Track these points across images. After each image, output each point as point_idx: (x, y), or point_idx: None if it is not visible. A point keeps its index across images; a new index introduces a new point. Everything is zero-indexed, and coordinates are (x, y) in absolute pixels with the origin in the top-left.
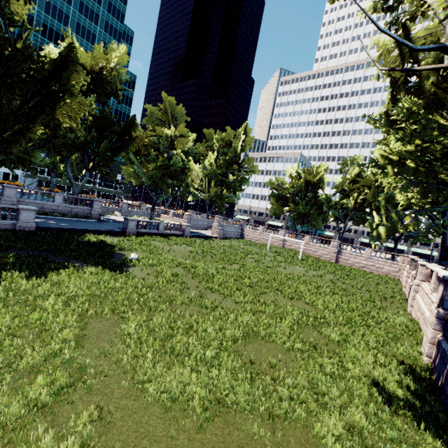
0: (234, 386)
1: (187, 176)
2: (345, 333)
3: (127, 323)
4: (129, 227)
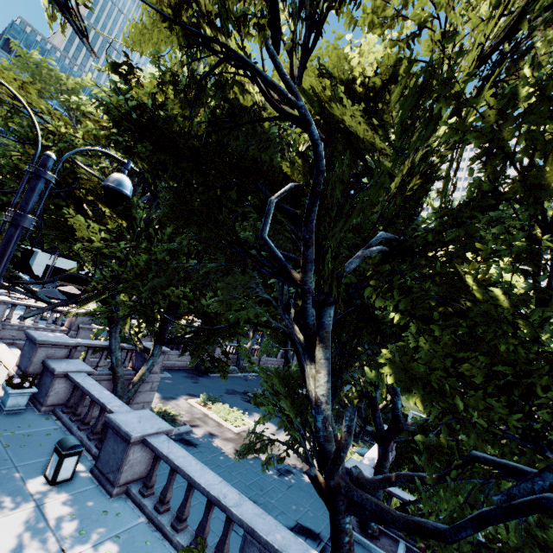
0: None
1: None
2: None
3: None
4: None
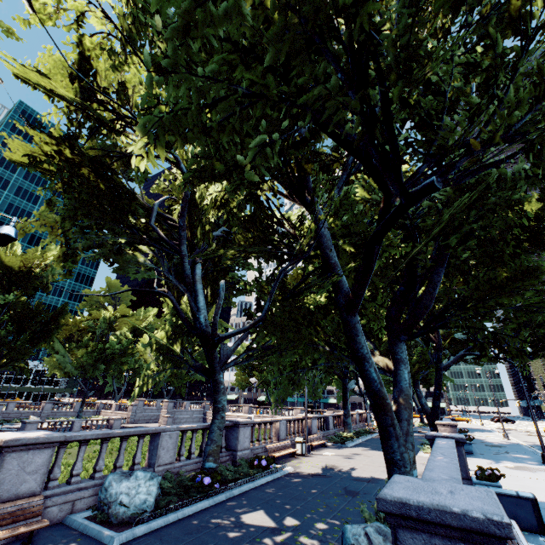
0: None
1: (128, 357)
2: None
3: None
4: None
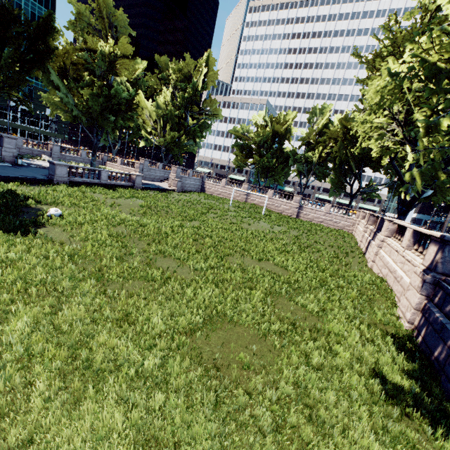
0: (190, 421)
1: (135, 113)
2: (321, 300)
3: (13, 321)
4: (57, 175)
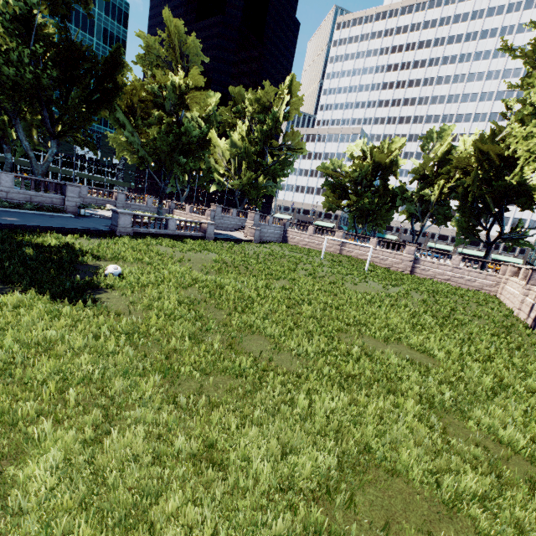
0: None
1: (207, 151)
2: (513, 416)
3: (34, 456)
4: (120, 225)
